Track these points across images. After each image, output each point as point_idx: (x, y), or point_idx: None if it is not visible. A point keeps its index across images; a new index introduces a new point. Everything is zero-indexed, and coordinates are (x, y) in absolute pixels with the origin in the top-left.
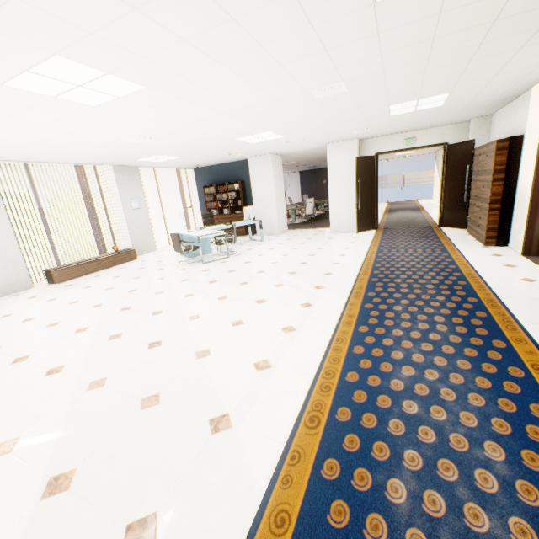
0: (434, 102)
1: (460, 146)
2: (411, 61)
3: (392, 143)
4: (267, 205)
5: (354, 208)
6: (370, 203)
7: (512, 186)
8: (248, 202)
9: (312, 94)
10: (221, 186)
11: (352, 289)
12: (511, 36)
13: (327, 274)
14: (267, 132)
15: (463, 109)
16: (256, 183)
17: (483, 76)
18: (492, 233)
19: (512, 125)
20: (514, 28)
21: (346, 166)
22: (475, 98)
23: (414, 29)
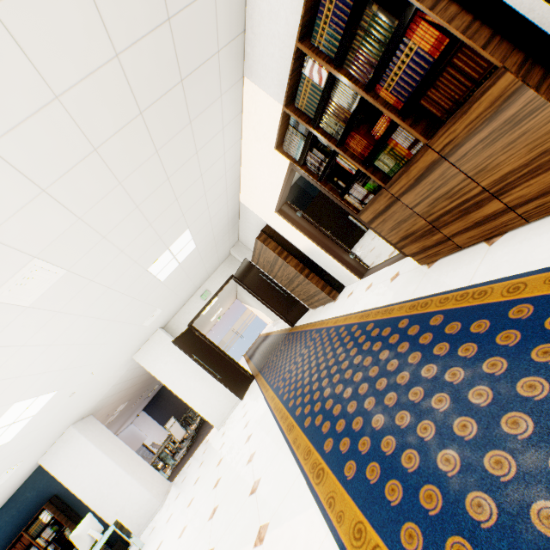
0: (185, 245)
1: (242, 269)
2: (103, 193)
3: (193, 307)
4: (114, 487)
5: (216, 382)
6: (226, 363)
7: (299, 253)
8: (84, 514)
9: (8, 302)
10: (16, 544)
11: (302, 470)
12: (176, 137)
13: (253, 489)
14: (12, 407)
15: (216, 243)
16: (75, 478)
17: (197, 197)
18: (327, 288)
19: (255, 229)
20: (169, 124)
21: (171, 356)
22: (213, 226)
23: (49, 133)
